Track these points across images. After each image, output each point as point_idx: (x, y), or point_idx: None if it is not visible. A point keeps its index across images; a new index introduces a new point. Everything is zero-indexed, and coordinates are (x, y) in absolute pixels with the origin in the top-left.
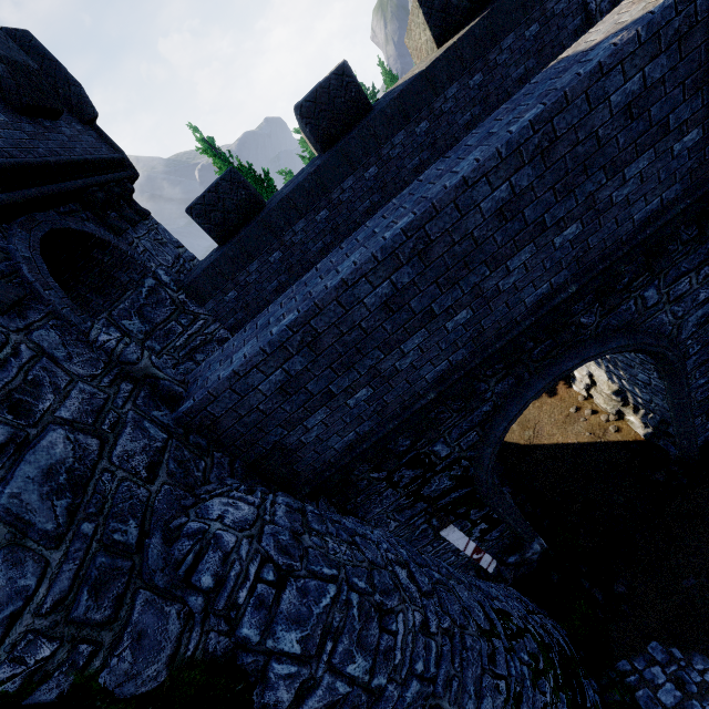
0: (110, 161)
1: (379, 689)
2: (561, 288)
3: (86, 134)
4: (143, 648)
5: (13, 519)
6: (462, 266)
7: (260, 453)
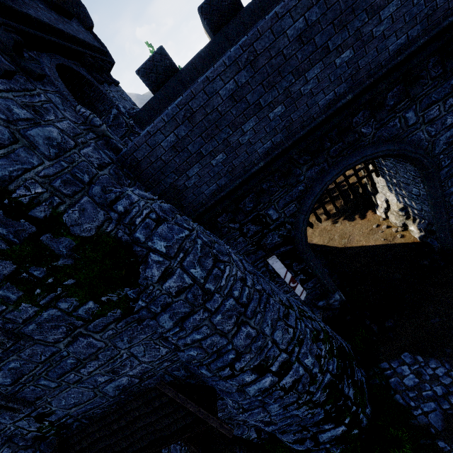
0: (98, 48)
1: (209, 291)
2: (342, 97)
3: (87, 34)
4: (85, 215)
5: (30, 142)
6: (277, 74)
7: (163, 190)
